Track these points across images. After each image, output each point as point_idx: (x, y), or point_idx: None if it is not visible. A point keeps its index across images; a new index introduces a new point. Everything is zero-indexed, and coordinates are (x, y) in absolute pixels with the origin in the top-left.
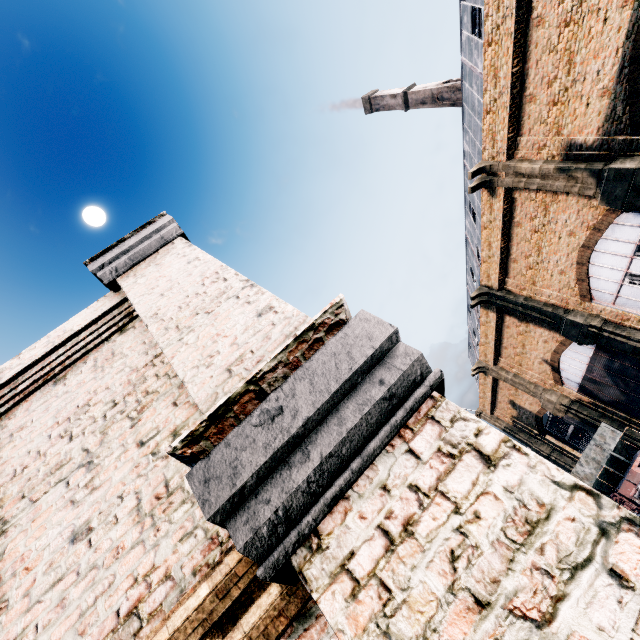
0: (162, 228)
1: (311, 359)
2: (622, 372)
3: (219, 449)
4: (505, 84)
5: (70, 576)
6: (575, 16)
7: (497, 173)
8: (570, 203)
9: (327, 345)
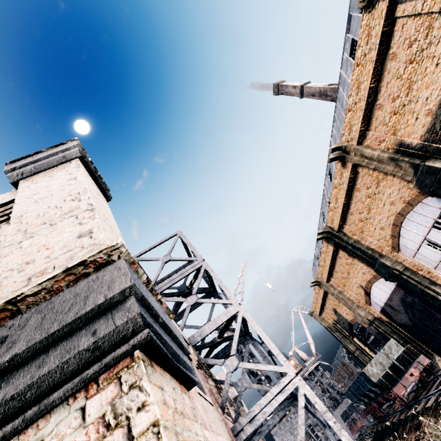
0: (67, 149)
1: (60, 294)
2: (412, 305)
3: None
4: (364, 94)
5: None
6: (417, 58)
7: (349, 152)
8: (395, 182)
9: (79, 284)
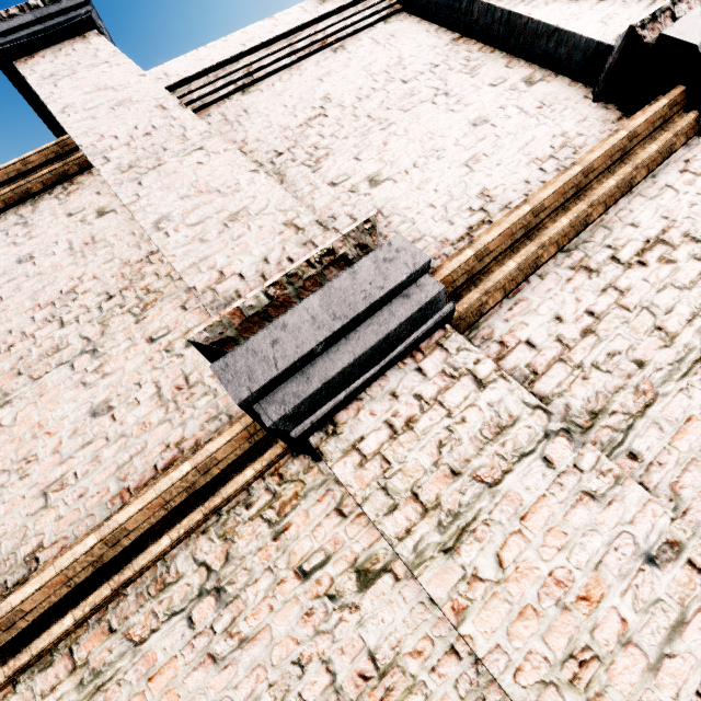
0: None
1: None
2: None
3: (678, 24)
4: None
5: (491, 137)
6: None
7: None
8: None
9: None
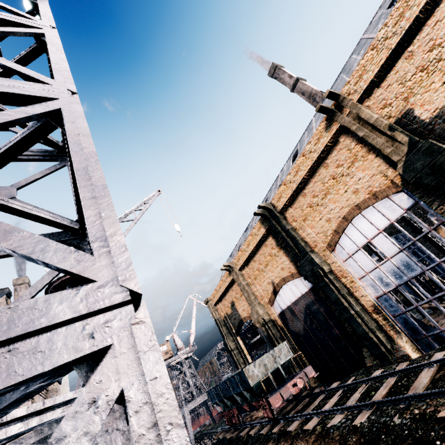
0: None
1: None
2: (315, 314)
3: None
4: (404, 26)
5: None
6: None
7: (343, 110)
8: (373, 165)
9: None
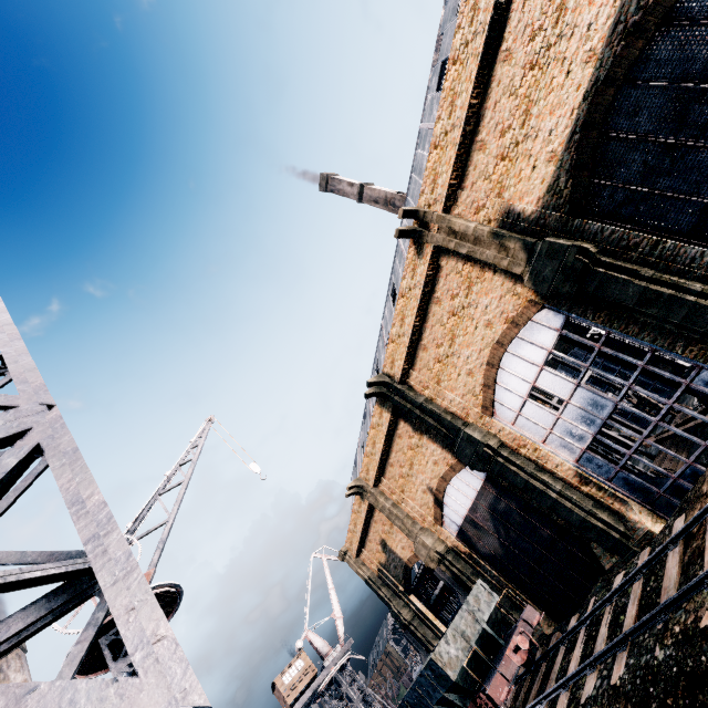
0: None
1: None
2: (506, 516)
3: None
4: (460, 116)
5: None
6: (541, 60)
7: (430, 226)
8: (495, 284)
9: None
